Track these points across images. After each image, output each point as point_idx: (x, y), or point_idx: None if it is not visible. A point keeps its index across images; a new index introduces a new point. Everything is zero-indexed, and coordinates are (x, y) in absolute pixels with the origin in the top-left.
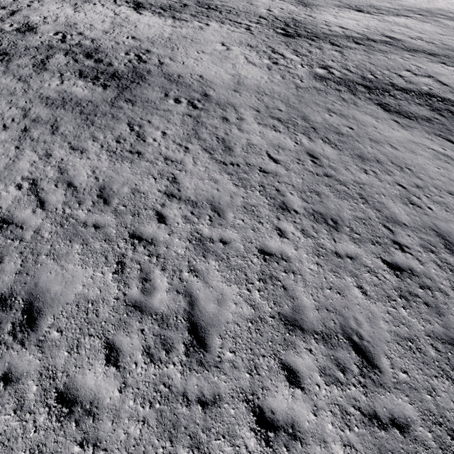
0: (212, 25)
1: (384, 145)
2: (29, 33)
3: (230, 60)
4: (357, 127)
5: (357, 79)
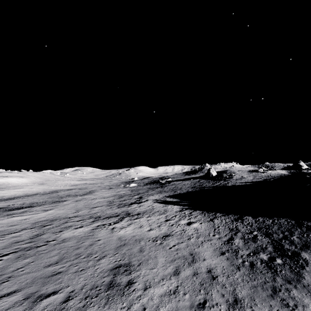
0: None
1: None
2: None
3: None
4: None
5: None
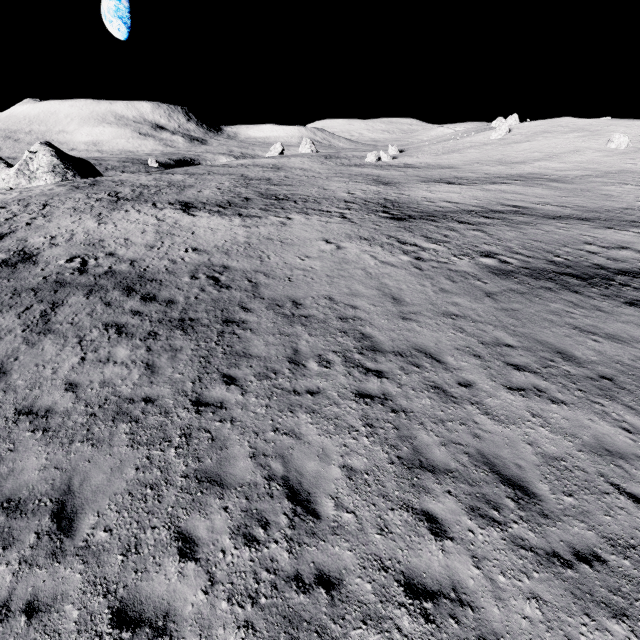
0: (296, 219)
1: None
2: (23, 265)
3: (354, 264)
4: None
5: (549, 266)
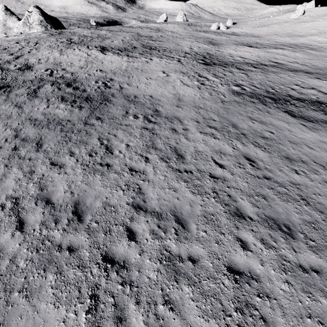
0: (154, 60)
1: (302, 146)
2: (27, 71)
3: (170, 83)
4: (276, 131)
5: (264, 93)
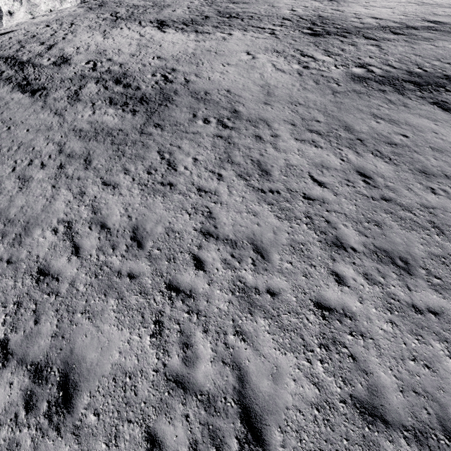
0: (235, 35)
1: None
2: (64, 65)
3: (257, 70)
4: (412, 134)
5: (403, 75)
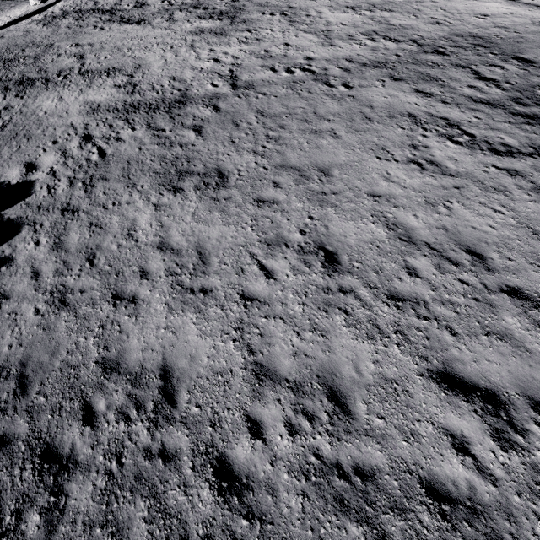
0: None
1: (427, 2)
2: (145, 7)
3: None
4: None
5: None
